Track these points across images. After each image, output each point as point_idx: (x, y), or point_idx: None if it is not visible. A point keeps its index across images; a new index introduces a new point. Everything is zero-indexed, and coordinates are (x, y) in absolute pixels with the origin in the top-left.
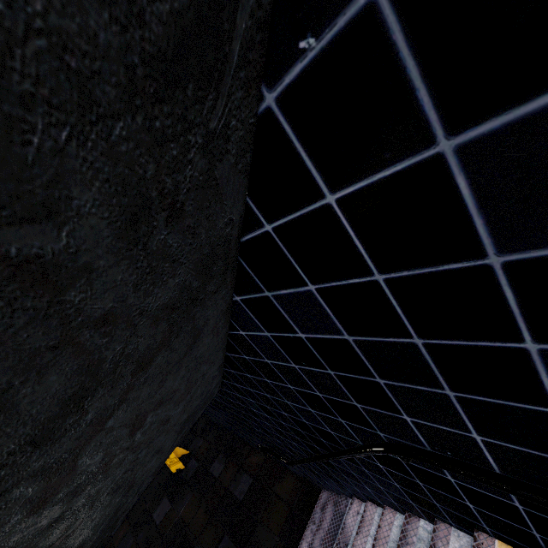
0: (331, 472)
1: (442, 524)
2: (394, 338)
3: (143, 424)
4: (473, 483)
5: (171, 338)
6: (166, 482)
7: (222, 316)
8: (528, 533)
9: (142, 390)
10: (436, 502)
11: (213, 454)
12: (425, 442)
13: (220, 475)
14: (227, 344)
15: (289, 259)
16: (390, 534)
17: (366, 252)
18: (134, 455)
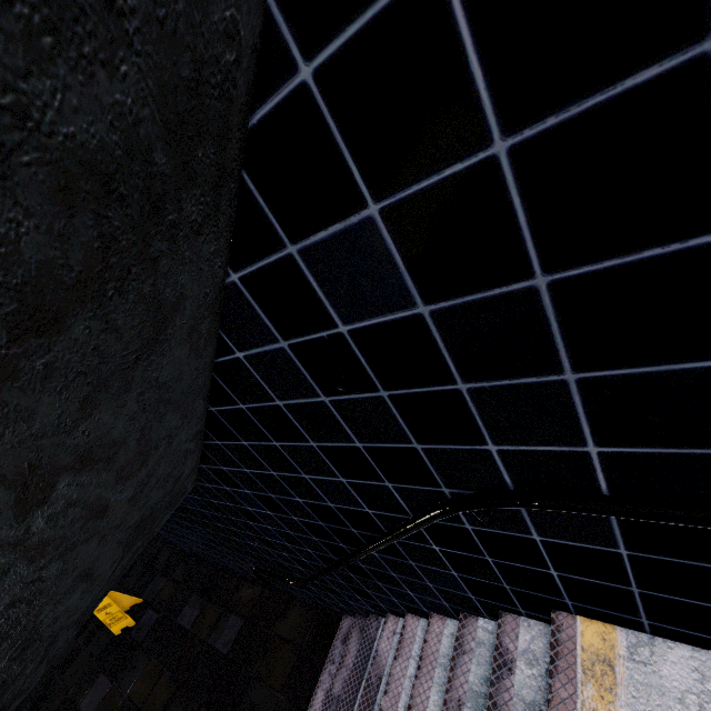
0: (360, 582)
1: (508, 616)
2: (501, 287)
3: (48, 496)
4: (568, 534)
5: (107, 287)
6: (104, 651)
7: (206, 311)
8: (625, 592)
9: (40, 397)
10: (506, 583)
11: (182, 596)
12: (512, 484)
13: (193, 625)
14: (211, 388)
15: (339, 149)
16: (439, 648)
17: (488, 85)
18: (32, 568)
